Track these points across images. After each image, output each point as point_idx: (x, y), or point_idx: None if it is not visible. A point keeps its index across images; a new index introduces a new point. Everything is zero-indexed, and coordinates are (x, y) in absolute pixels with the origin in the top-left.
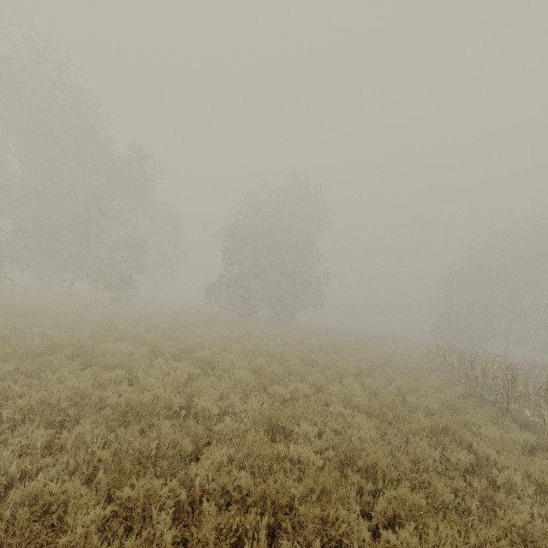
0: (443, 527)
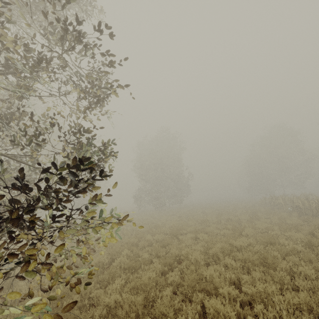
0: None
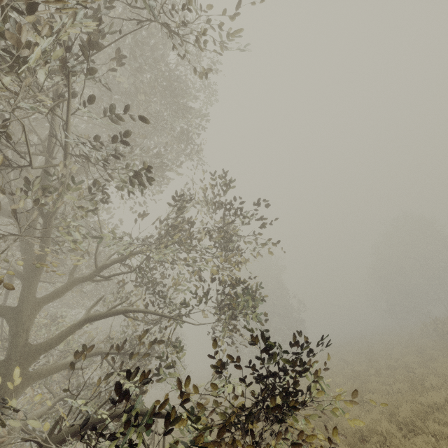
0: None
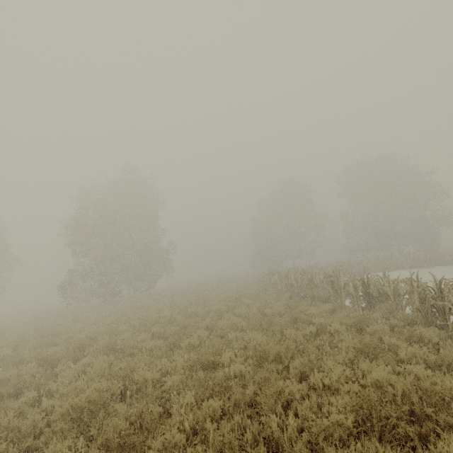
0: (328, 361)
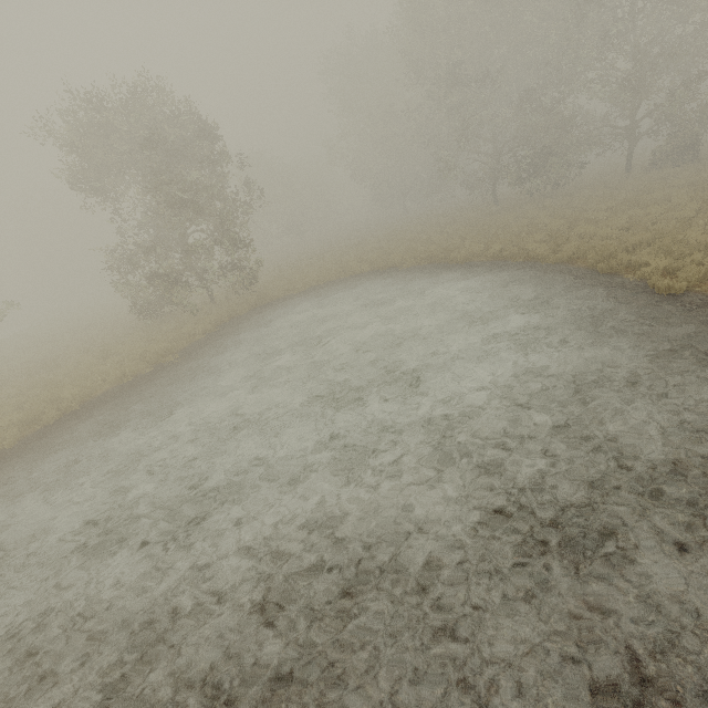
0: None
